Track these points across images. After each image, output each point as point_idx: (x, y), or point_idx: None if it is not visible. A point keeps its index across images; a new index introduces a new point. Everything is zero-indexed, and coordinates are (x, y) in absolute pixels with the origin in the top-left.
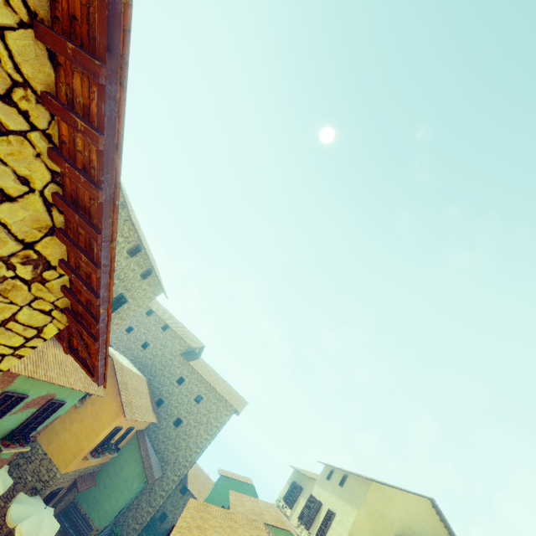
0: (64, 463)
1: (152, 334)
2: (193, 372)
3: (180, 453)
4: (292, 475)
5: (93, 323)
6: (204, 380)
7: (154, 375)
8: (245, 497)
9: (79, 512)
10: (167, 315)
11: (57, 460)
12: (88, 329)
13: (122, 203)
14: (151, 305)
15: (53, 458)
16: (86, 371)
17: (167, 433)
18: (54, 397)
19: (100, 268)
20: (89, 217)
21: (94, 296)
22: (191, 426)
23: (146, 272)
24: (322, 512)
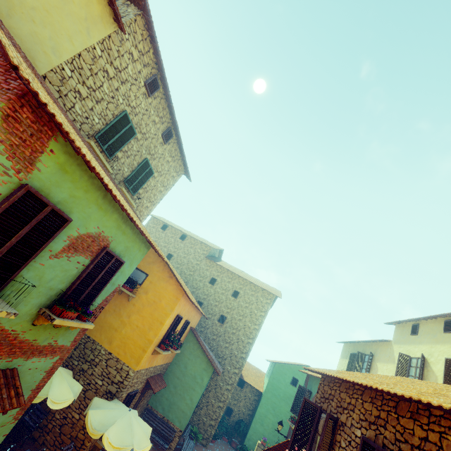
0: (134, 359)
1: (173, 245)
2: (222, 271)
3: (233, 347)
4: (344, 349)
5: None
6: (235, 276)
7: (186, 281)
8: None
9: (157, 416)
10: (181, 228)
11: (124, 357)
12: None
13: (125, 3)
14: (163, 221)
15: (119, 356)
16: None
17: (215, 331)
18: (108, 246)
19: None
20: None
21: None
22: (236, 320)
23: (167, 131)
24: (431, 365)
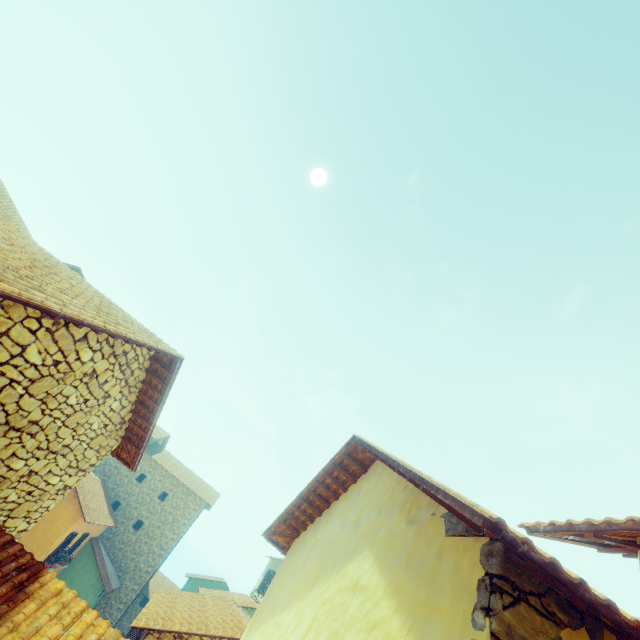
0: None
1: None
2: (157, 466)
3: (141, 559)
4: (268, 565)
5: (141, 443)
6: (170, 475)
7: (108, 475)
8: (216, 591)
9: None
10: None
11: None
12: (135, 445)
13: None
14: None
15: None
16: (126, 464)
17: (126, 538)
18: None
19: (151, 425)
20: (148, 408)
21: (146, 433)
22: (154, 527)
23: None
24: None
